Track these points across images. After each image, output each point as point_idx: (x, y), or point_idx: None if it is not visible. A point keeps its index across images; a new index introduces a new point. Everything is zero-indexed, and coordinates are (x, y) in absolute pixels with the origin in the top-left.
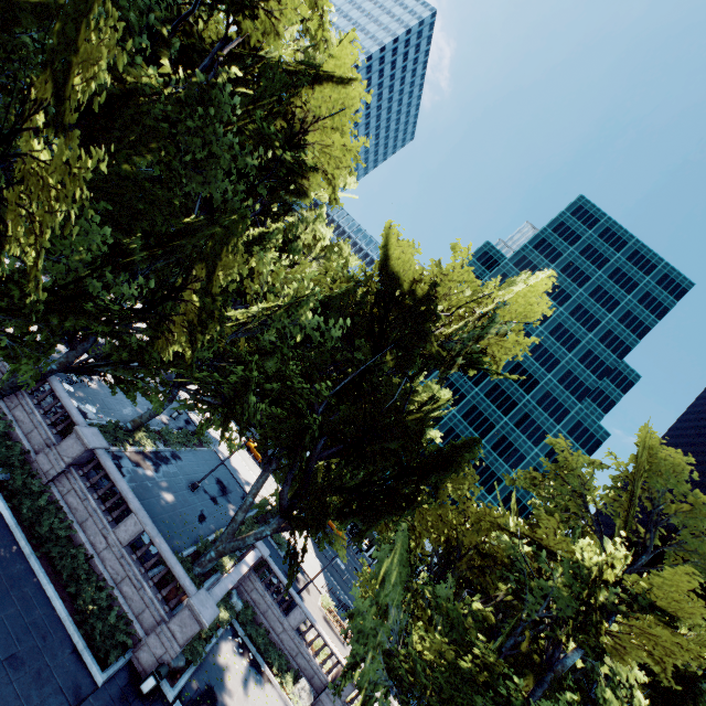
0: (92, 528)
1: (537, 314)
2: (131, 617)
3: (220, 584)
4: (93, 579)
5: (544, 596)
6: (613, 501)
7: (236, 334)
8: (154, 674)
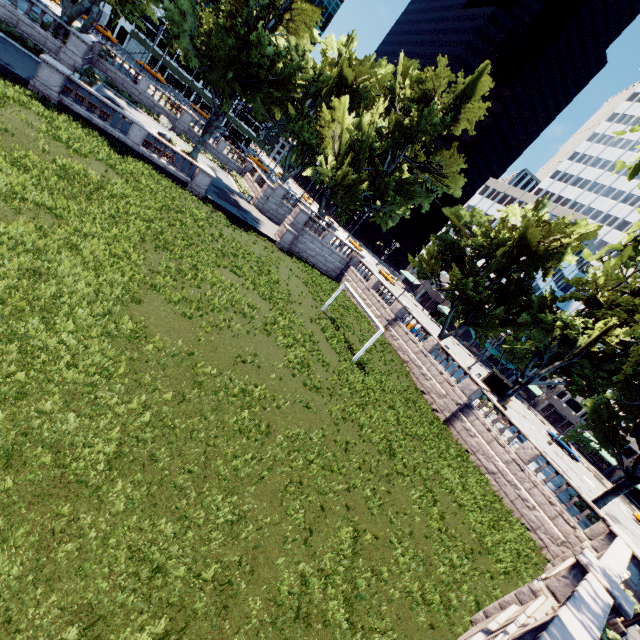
0: None
1: None
2: (41, 47)
3: (83, 35)
4: None
5: None
6: None
7: None
8: (77, 72)
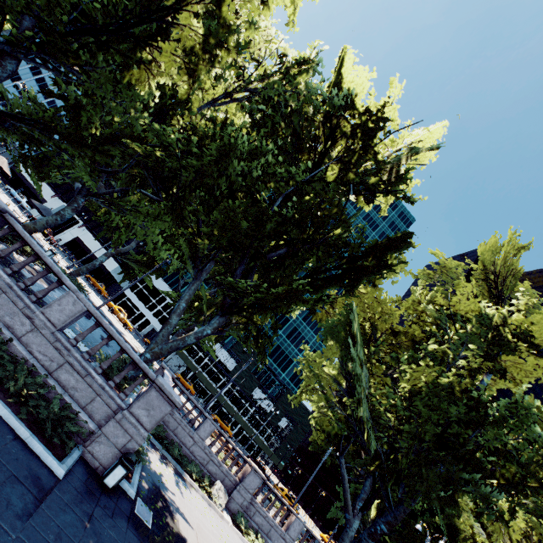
0: (6, 307)
1: (424, 162)
2: (76, 408)
3: (164, 380)
4: (20, 362)
5: (464, 341)
6: (479, 286)
7: (212, 104)
8: (123, 463)
